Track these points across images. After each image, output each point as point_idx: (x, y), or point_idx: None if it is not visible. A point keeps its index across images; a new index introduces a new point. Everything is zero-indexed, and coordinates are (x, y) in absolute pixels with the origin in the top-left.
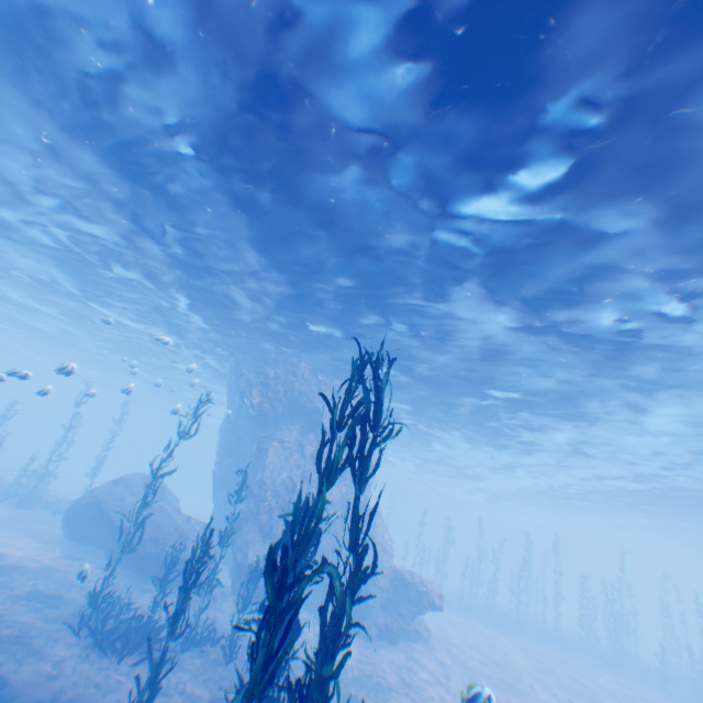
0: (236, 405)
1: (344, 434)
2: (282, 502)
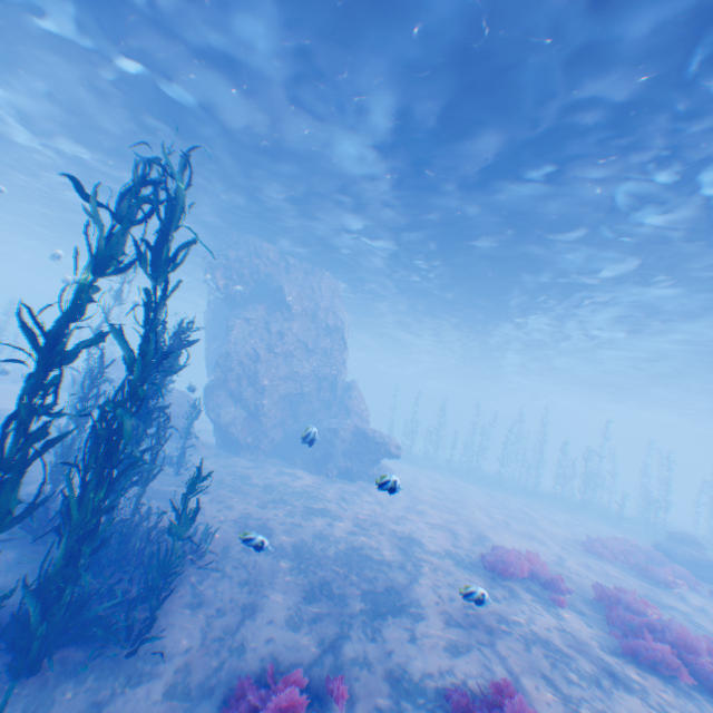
0: (214, 294)
1: (121, 226)
2: (249, 372)
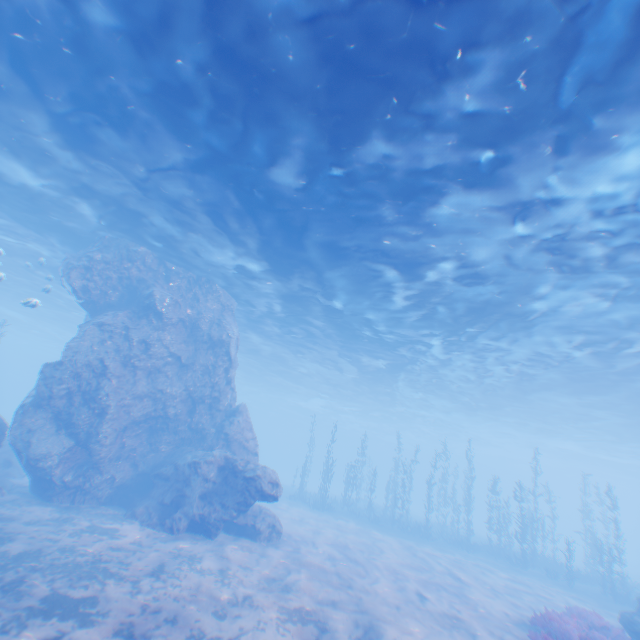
0: None
1: None
2: (88, 387)
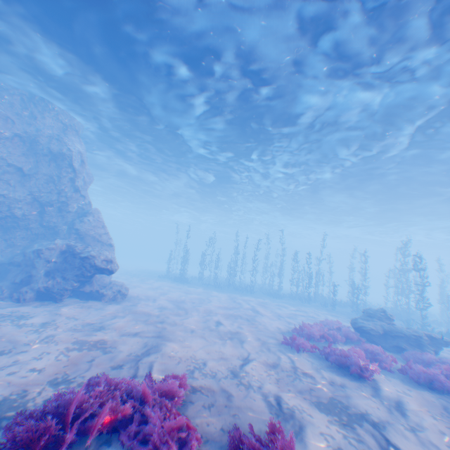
0: None
1: None
2: None
